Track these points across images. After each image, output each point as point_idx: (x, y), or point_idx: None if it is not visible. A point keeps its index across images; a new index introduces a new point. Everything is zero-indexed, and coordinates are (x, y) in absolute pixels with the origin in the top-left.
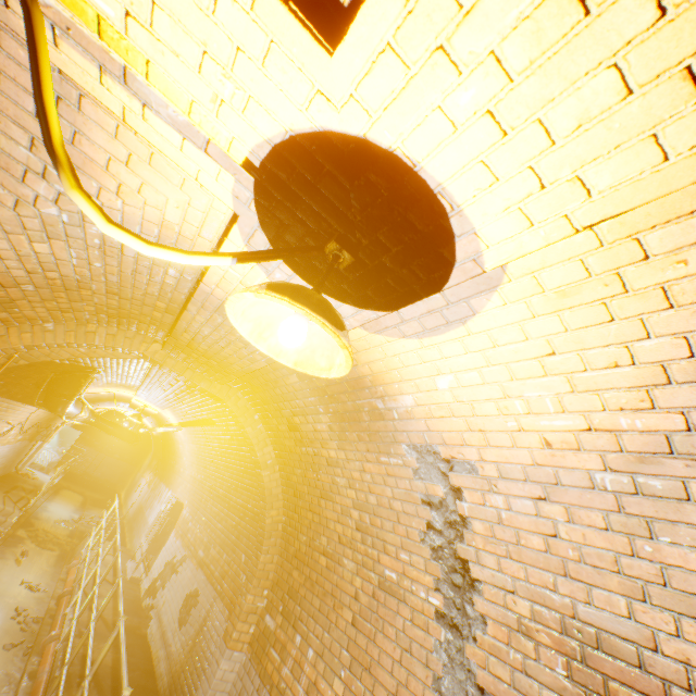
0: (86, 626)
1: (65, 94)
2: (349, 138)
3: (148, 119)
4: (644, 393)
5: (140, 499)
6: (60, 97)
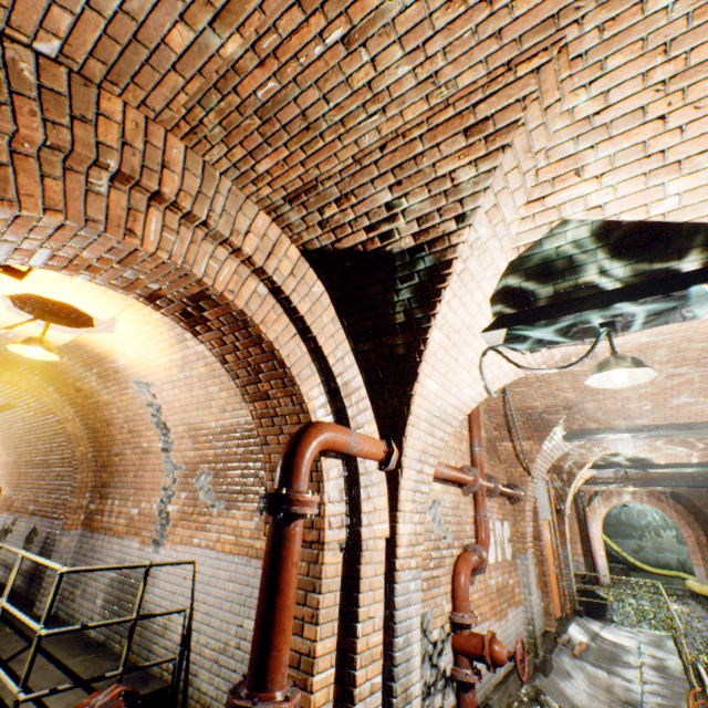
0: None
1: None
2: (38, 293)
3: None
4: (172, 348)
5: None
6: None
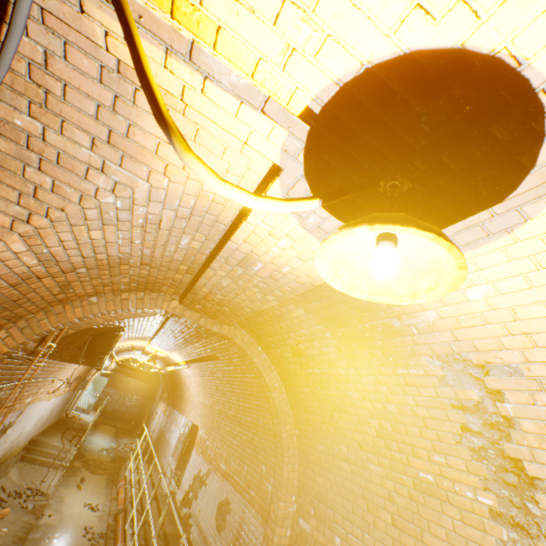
0: (143, 539)
1: (122, 91)
2: (440, 53)
3: (207, 91)
4: None
5: (159, 425)
6: (117, 95)
